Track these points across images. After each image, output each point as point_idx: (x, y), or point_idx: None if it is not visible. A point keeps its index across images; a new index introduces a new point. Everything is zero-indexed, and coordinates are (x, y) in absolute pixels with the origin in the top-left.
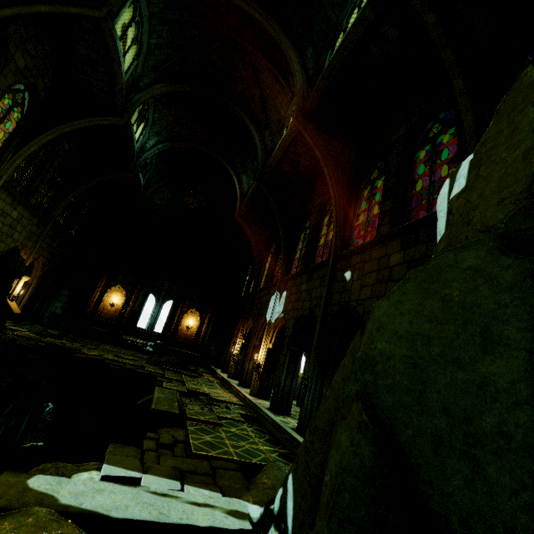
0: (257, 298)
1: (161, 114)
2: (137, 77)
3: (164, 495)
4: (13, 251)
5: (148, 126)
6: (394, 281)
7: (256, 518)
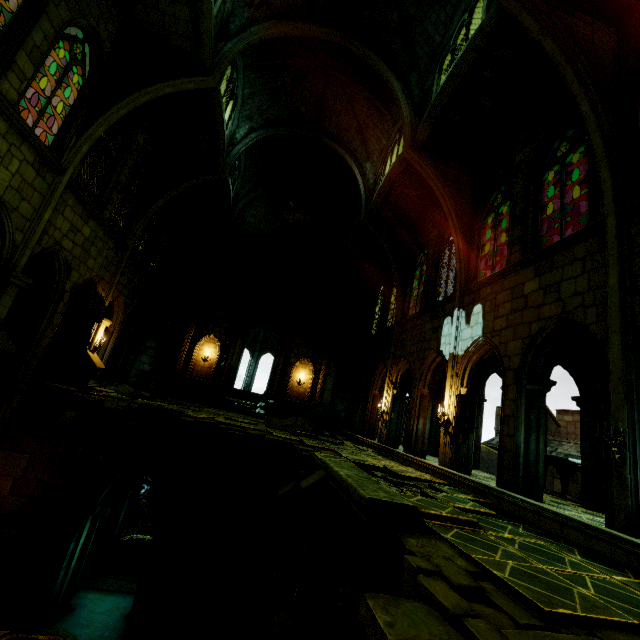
0: (409, 328)
1: (252, 89)
2: (226, 16)
3: None
4: (89, 286)
5: (237, 107)
6: None
7: None
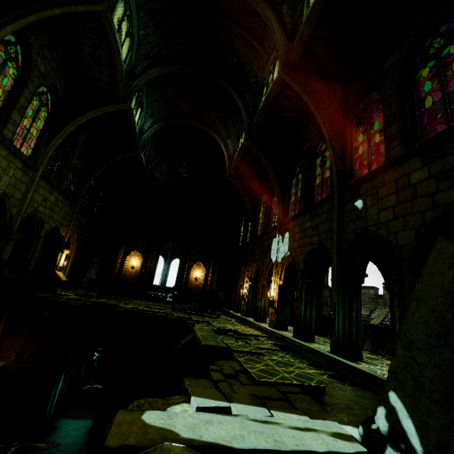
0: (257, 244)
1: (153, 98)
2: (132, 66)
3: (265, 422)
4: (54, 230)
5: (144, 110)
6: (421, 197)
7: (358, 439)
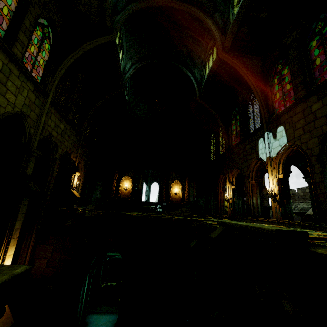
0: (236, 151)
1: (130, 43)
2: (114, 2)
3: None
4: (66, 156)
5: (124, 53)
6: None
7: None
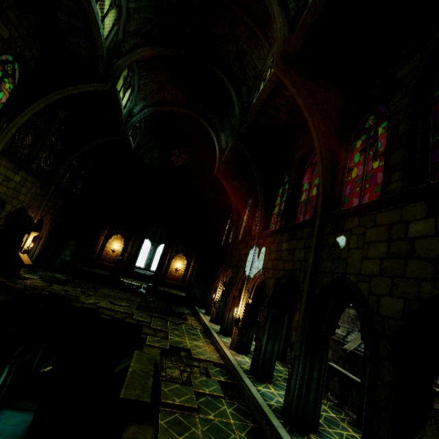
0: (236, 249)
1: (145, 81)
2: (118, 42)
3: None
4: (22, 210)
5: (135, 92)
6: (420, 259)
7: None
